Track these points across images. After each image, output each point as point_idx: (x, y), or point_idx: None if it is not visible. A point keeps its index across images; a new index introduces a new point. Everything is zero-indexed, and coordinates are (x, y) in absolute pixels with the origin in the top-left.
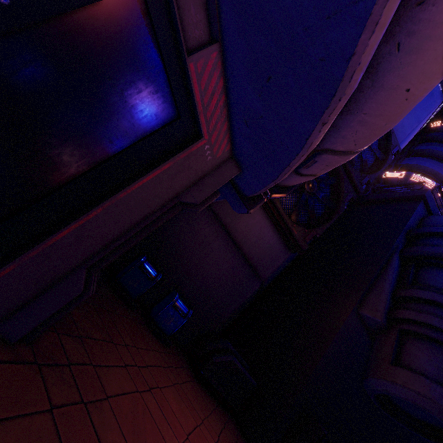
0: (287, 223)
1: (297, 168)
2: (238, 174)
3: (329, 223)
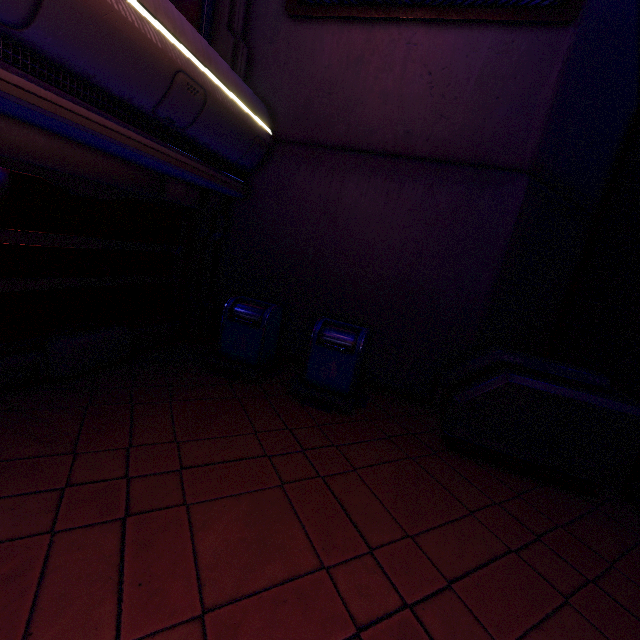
0: None
1: None
2: None
3: None
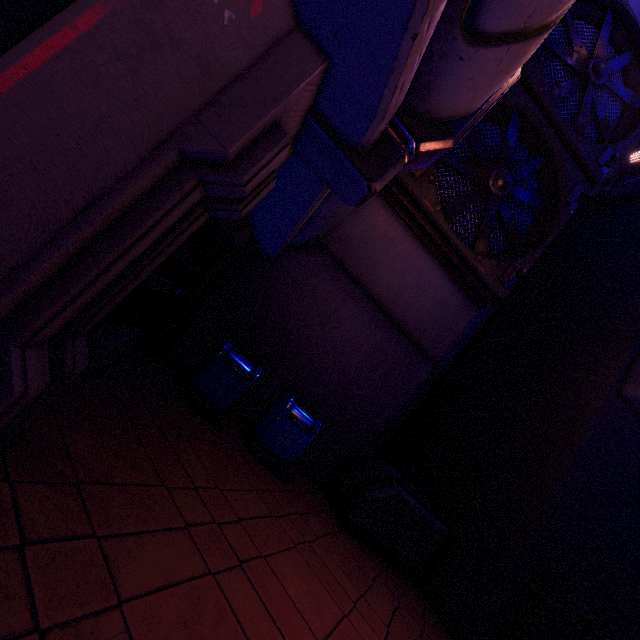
0: (465, 255)
1: (473, 9)
2: (325, 84)
3: (543, 246)
